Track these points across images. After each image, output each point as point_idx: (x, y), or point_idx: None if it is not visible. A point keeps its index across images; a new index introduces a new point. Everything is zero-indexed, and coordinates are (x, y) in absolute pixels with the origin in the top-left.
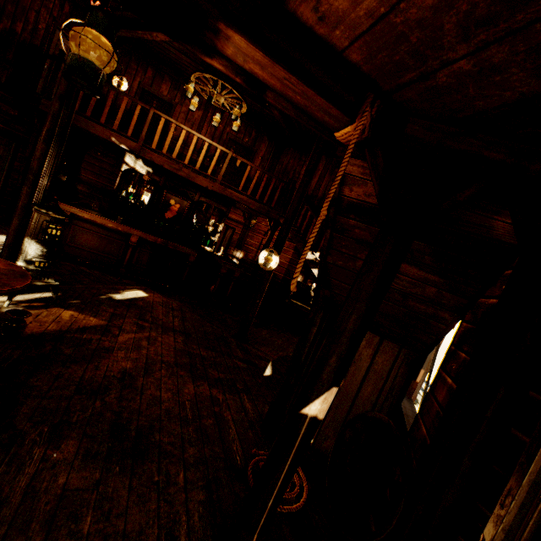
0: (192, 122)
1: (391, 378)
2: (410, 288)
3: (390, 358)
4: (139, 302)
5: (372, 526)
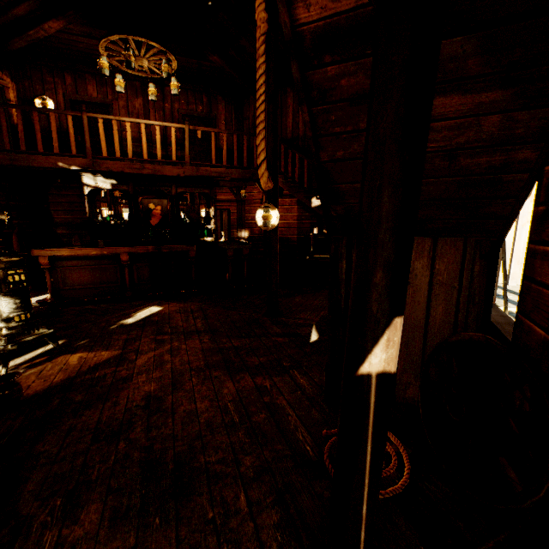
0: (136, 115)
1: (466, 283)
2: (456, 138)
3: (455, 259)
4: (154, 317)
5: (507, 472)
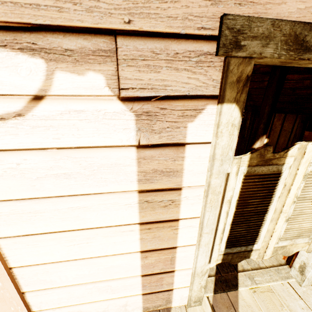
0: None
1: (294, 130)
2: (295, 85)
3: (291, 122)
4: None
5: None
